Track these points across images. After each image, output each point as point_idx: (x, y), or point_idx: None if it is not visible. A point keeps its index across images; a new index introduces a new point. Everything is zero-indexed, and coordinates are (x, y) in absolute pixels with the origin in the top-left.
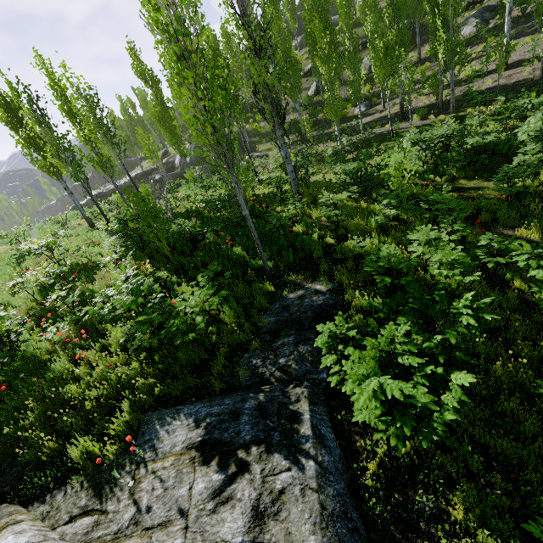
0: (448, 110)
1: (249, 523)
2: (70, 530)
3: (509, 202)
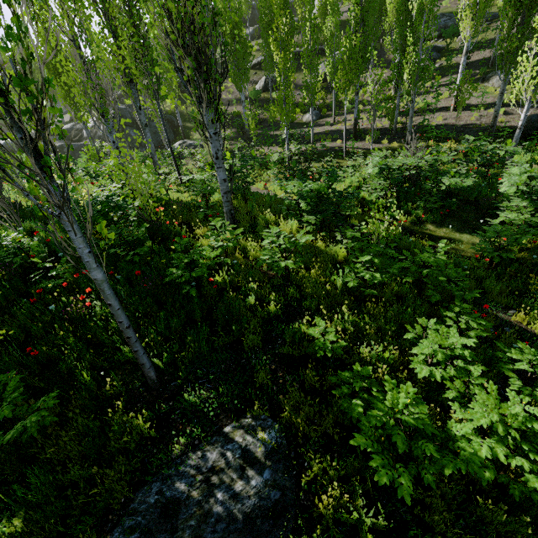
0: (401, 138)
1: None
2: None
3: (493, 268)
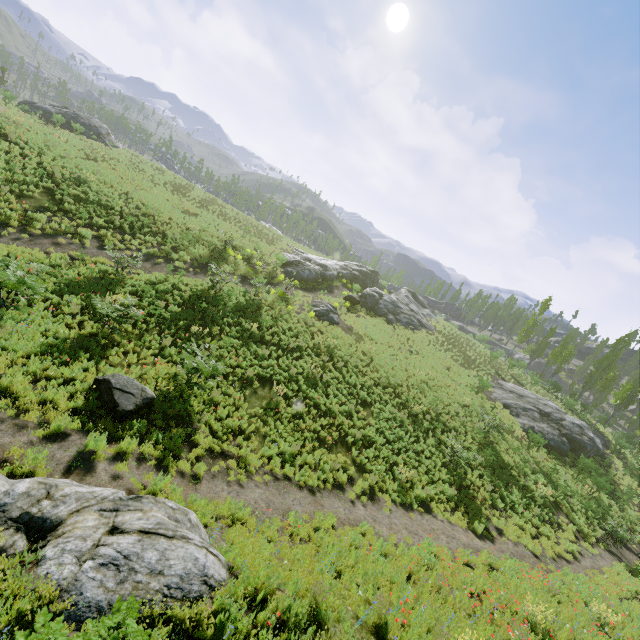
0: None
1: None
2: None
3: None
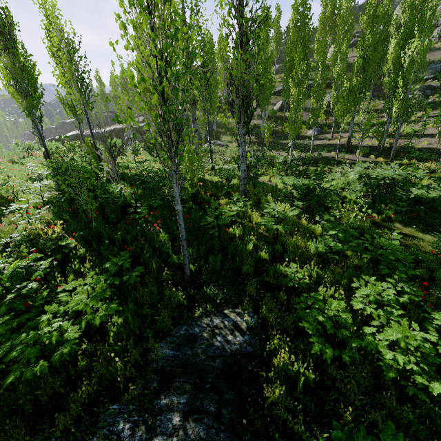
0: (387, 155)
1: None
2: None
3: None
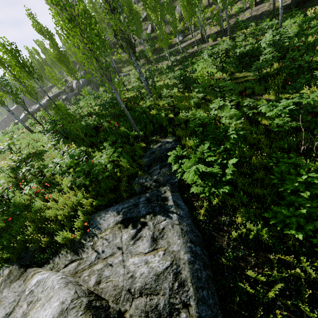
0: (227, 34)
1: (150, 243)
2: (67, 270)
3: (260, 82)
